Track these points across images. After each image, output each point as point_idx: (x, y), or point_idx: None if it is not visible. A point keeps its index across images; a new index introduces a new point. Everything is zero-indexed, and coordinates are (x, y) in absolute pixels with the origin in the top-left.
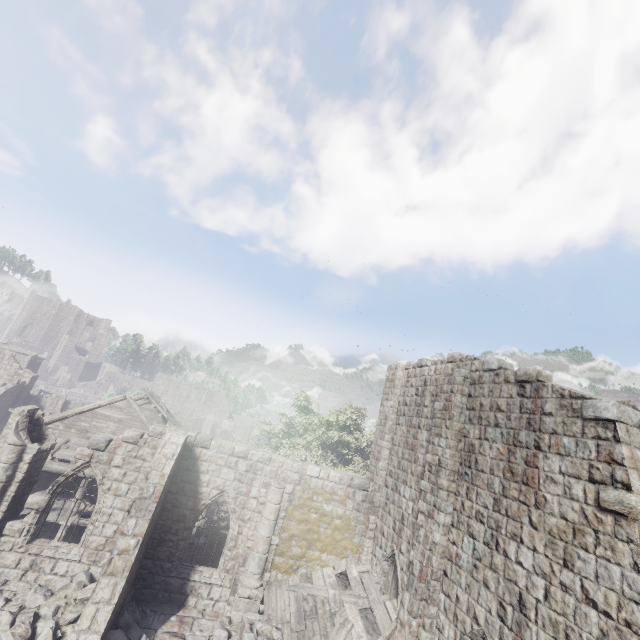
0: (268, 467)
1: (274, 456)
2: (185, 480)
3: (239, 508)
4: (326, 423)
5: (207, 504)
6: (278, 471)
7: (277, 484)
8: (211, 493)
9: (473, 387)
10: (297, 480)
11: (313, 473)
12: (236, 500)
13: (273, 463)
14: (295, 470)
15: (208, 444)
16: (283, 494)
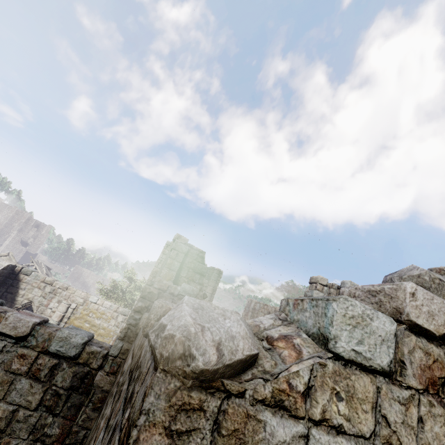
0: (65, 292)
1: (70, 287)
2: (9, 291)
3: (39, 313)
4: (139, 288)
5: (19, 308)
6: (71, 295)
7: (65, 301)
8: (23, 301)
9: (169, 250)
10: (82, 303)
11: (93, 300)
12: (38, 308)
13: (69, 290)
14: (82, 297)
15: (29, 273)
16: (69, 308)
